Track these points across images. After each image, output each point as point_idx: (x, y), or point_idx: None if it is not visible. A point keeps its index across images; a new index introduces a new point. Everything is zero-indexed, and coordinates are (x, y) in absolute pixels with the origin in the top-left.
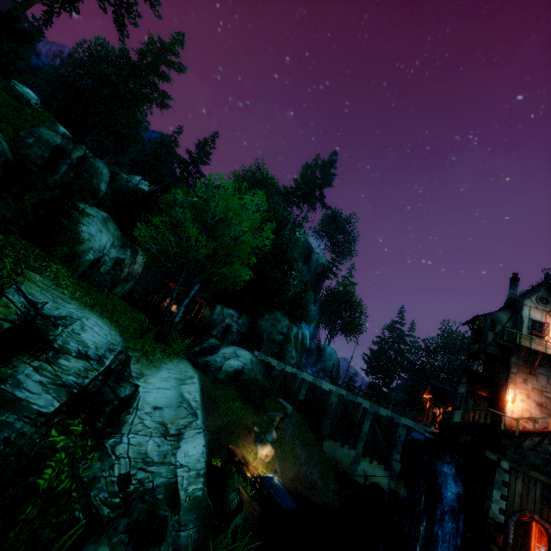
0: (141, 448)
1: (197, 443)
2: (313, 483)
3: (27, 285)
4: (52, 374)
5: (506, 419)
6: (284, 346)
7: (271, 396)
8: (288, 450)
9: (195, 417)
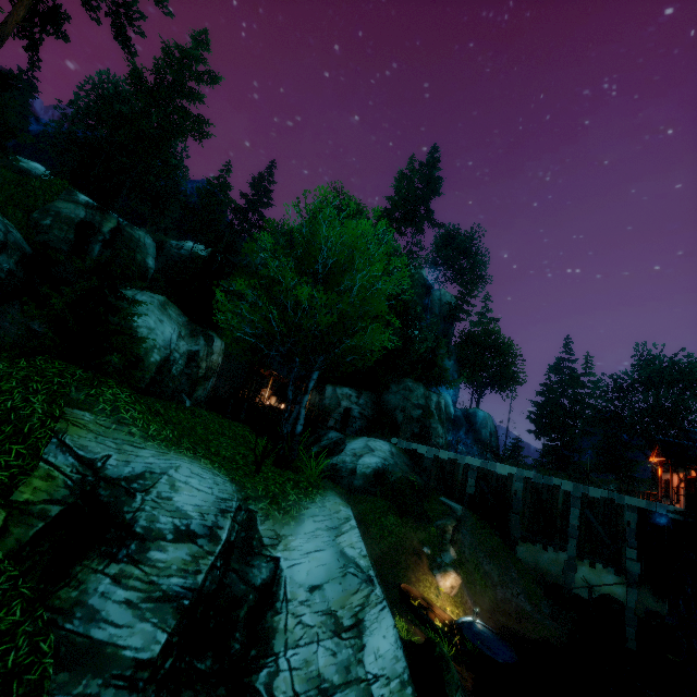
0: (310, 670)
1: (385, 628)
2: (520, 610)
3: (72, 434)
4: (142, 581)
5: None
6: (425, 423)
7: (428, 495)
8: (473, 568)
9: (370, 586)
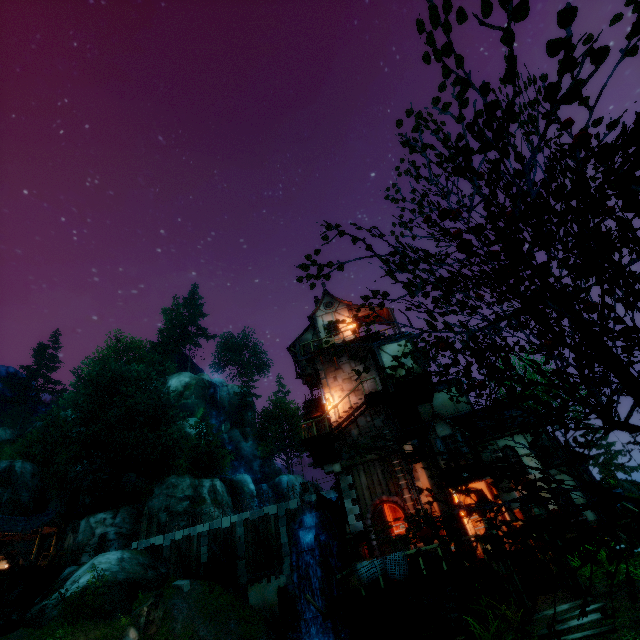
0: None
1: None
2: None
3: None
4: None
5: (333, 423)
6: (197, 511)
7: (163, 586)
8: None
9: None
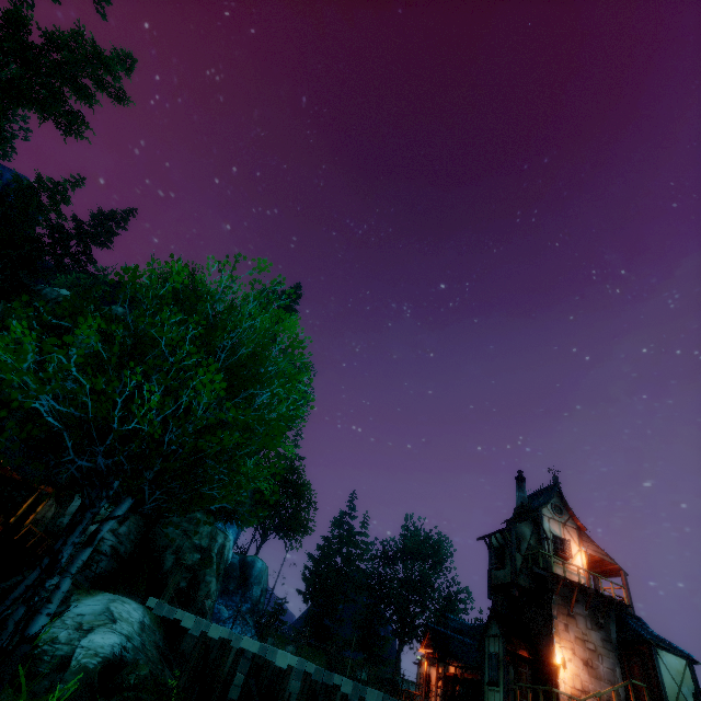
0: None
1: None
2: None
3: None
4: None
5: (561, 697)
6: (199, 573)
7: None
8: None
9: None
